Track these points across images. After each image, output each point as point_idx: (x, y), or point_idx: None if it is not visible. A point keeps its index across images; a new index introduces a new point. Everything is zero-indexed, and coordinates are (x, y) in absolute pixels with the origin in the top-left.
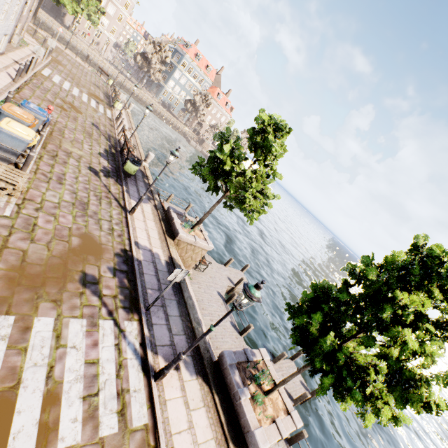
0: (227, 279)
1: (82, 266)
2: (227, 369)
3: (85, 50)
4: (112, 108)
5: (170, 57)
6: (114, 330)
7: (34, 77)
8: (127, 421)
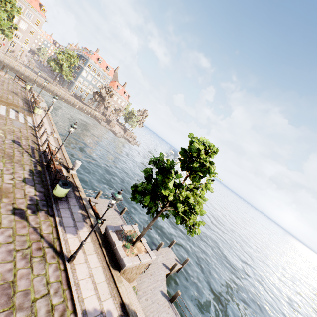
0: (163, 267)
1: None
2: None
3: (1, 57)
4: (32, 114)
5: (78, 61)
6: None
7: None
8: None
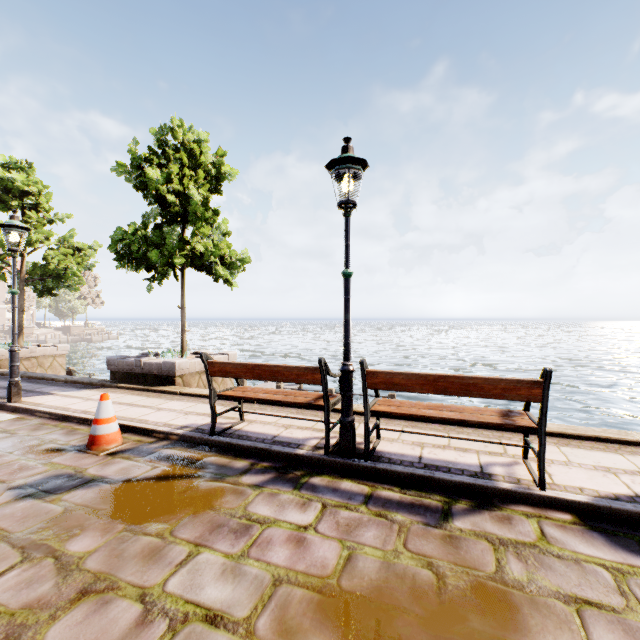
0: None
1: None
2: (119, 363)
3: None
4: None
5: None
6: None
7: None
8: None
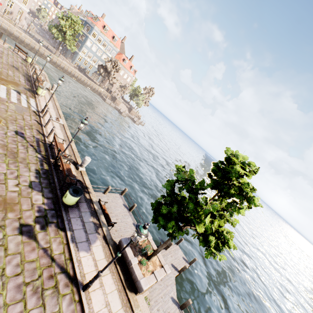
0: (172, 268)
1: None
2: None
3: None
4: (35, 94)
5: (82, 29)
6: None
7: None
8: None
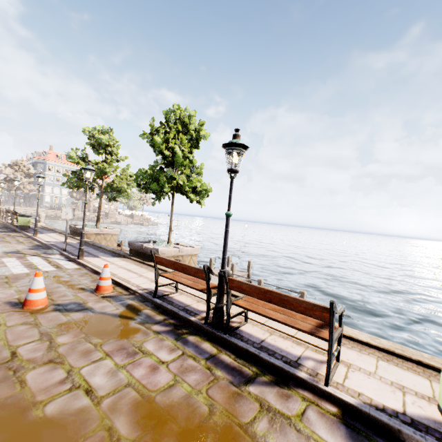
0: None
1: (1, 250)
2: (134, 245)
3: None
4: None
5: (32, 168)
6: (40, 258)
7: None
8: (62, 268)
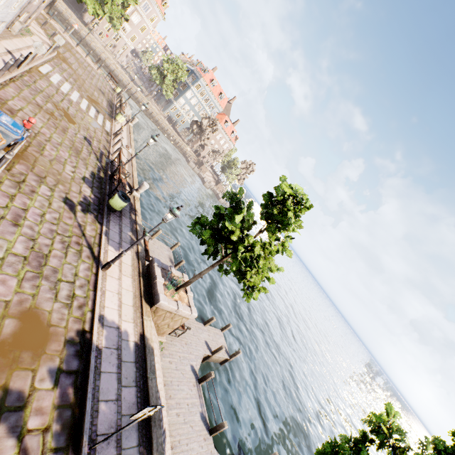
0: (204, 344)
1: (7, 375)
2: None
3: (98, 50)
4: (113, 119)
5: (186, 77)
6: None
7: (27, 73)
8: None
